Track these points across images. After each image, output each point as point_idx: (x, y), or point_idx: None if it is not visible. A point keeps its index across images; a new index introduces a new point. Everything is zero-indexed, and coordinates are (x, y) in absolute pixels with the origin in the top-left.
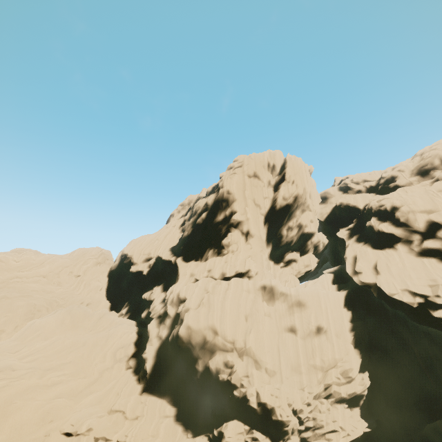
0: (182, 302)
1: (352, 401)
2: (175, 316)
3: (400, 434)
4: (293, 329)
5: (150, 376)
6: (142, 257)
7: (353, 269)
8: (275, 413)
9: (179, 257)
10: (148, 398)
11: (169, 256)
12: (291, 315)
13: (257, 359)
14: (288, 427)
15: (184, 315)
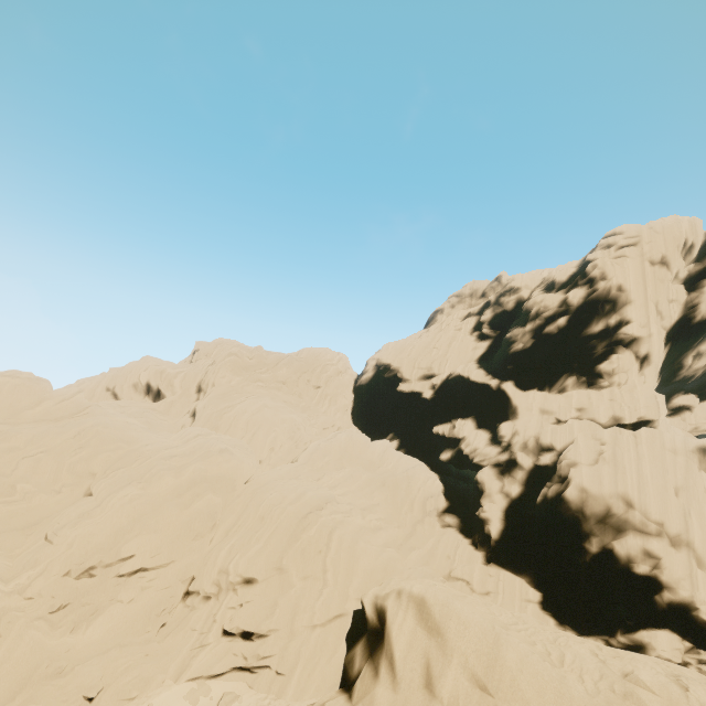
0: (545, 450)
1: None
2: (533, 469)
3: None
4: None
5: (497, 544)
6: (417, 372)
7: None
8: None
9: (509, 382)
10: (501, 572)
11: (484, 377)
12: None
13: (702, 554)
14: None
15: (567, 471)
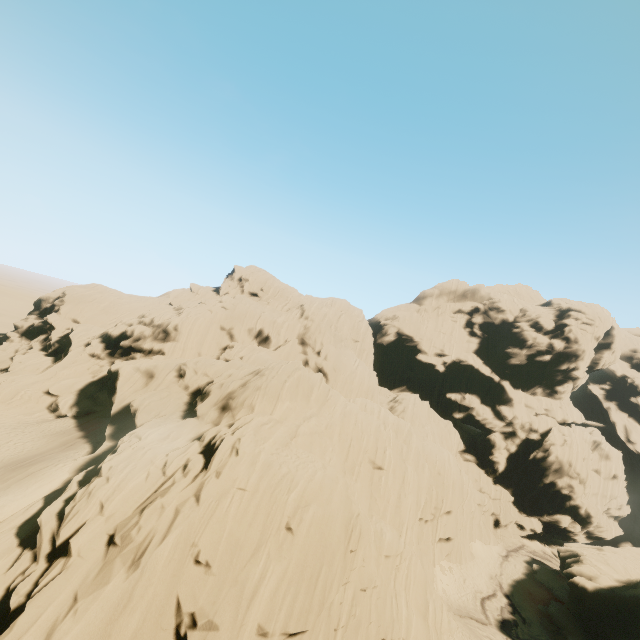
0: (532, 431)
1: (616, 517)
2: (524, 439)
3: (636, 537)
4: (598, 471)
5: (500, 475)
6: (433, 349)
7: (626, 437)
8: (594, 517)
9: (507, 381)
10: (502, 489)
11: (490, 373)
12: (599, 462)
13: (586, 486)
14: (593, 525)
15: (549, 447)
